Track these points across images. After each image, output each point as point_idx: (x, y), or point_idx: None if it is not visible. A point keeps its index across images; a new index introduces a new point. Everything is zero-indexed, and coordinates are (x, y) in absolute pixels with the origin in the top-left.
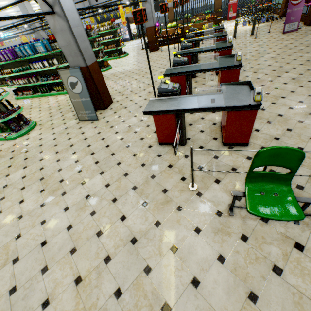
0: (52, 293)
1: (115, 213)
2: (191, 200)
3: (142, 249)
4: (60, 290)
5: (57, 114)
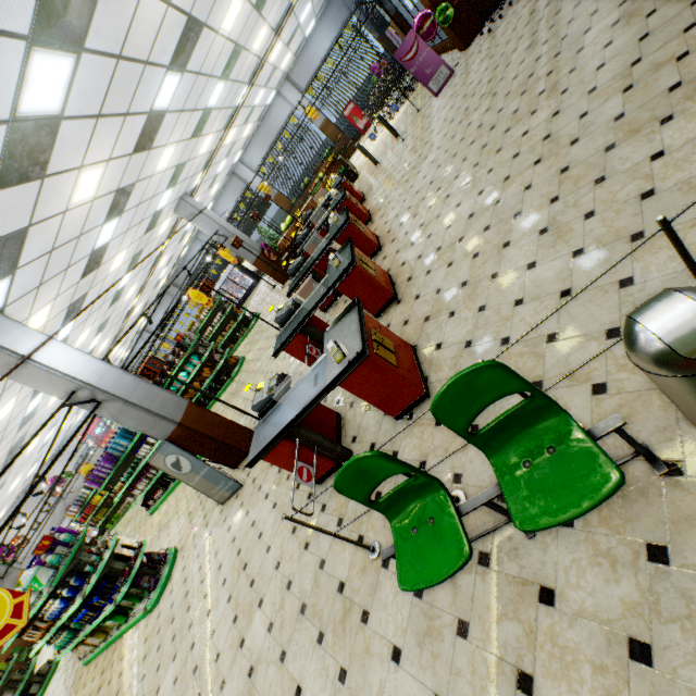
0: None
1: (287, 686)
2: (377, 585)
3: None
4: None
5: (197, 512)
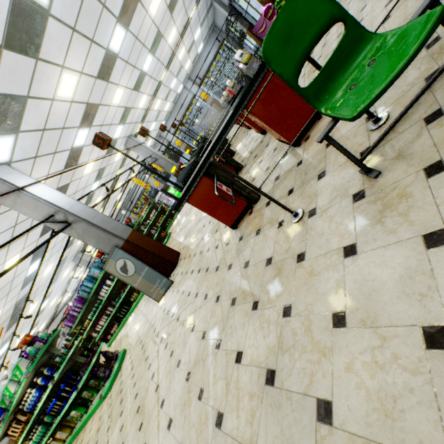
0: None
1: (226, 361)
2: (307, 231)
3: (289, 378)
4: None
5: (140, 321)
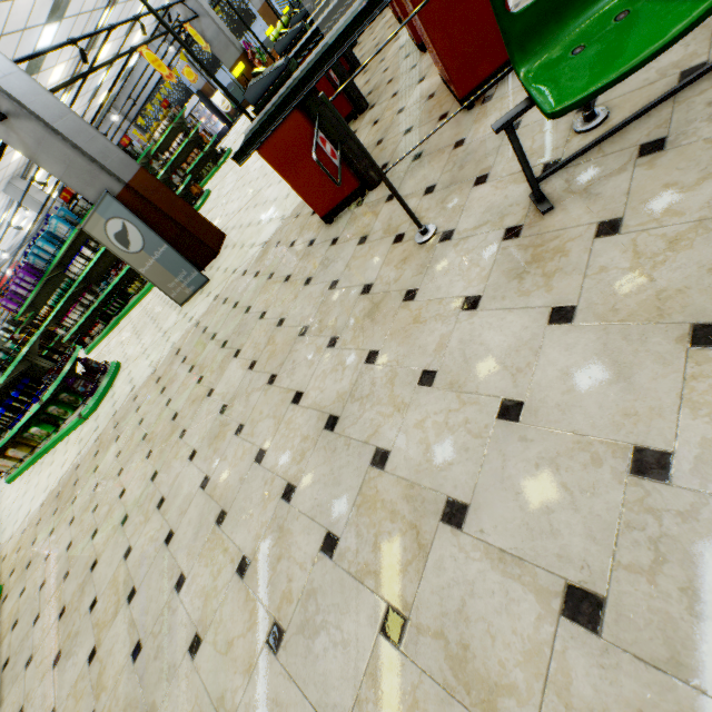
0: (203, 619)
1: (279, 400)
2: (431, 261)
3: (353, 426)
4: (215, 605)
5: (146, 327)
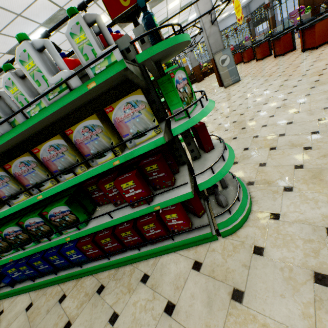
0: None
1: None
2: None
3: None
4: None
5: None
